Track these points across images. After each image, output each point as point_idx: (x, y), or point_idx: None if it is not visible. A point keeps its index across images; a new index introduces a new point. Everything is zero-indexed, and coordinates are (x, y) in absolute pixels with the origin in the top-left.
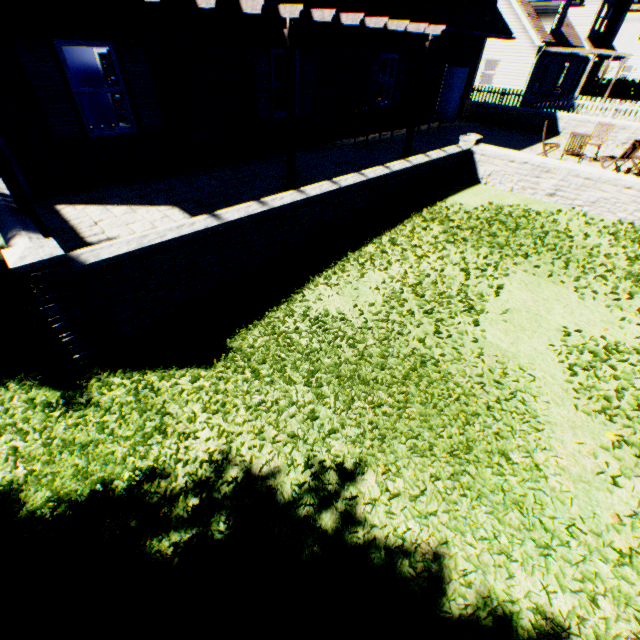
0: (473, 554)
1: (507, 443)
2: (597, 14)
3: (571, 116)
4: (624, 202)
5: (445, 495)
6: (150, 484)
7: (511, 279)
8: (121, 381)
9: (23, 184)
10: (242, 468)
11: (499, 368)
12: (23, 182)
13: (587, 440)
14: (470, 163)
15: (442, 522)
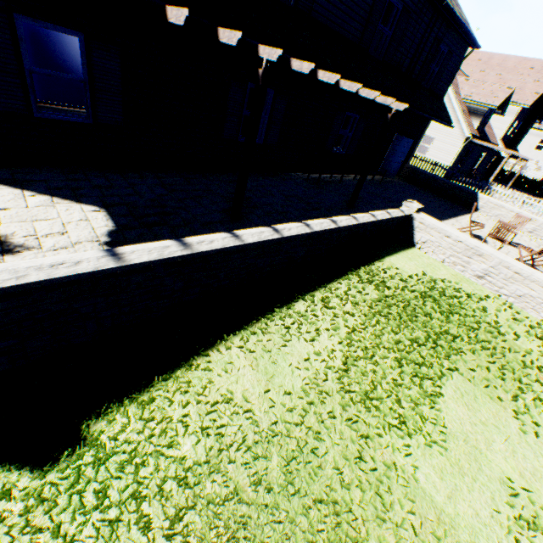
0: None
1: None
2: (511, 124)
3: (489, 199)
4: None
5: None
6: None
7: (446, 382)
8: None
9: None
10: None
11: None
12: None
13: None
14: (408, 226)
15: None
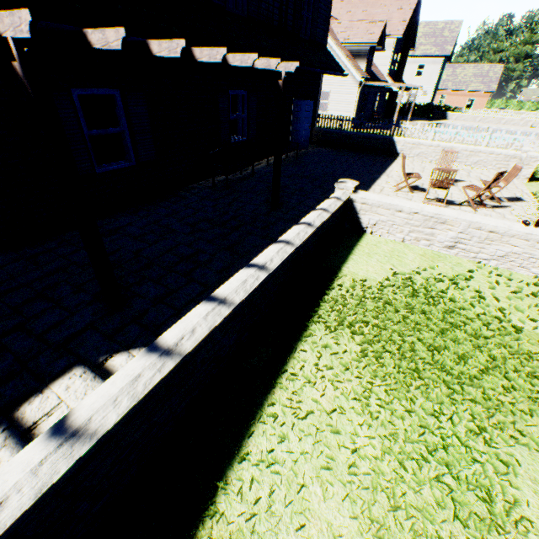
0: None
1: None
2: (392, 57)
3: (406, 139)
4: (538, 257)
5: None
6: None
7: (516, 478)
8: None
9: None
10: None
11: None
12: None
13: None
14: (350, 211)
15: None
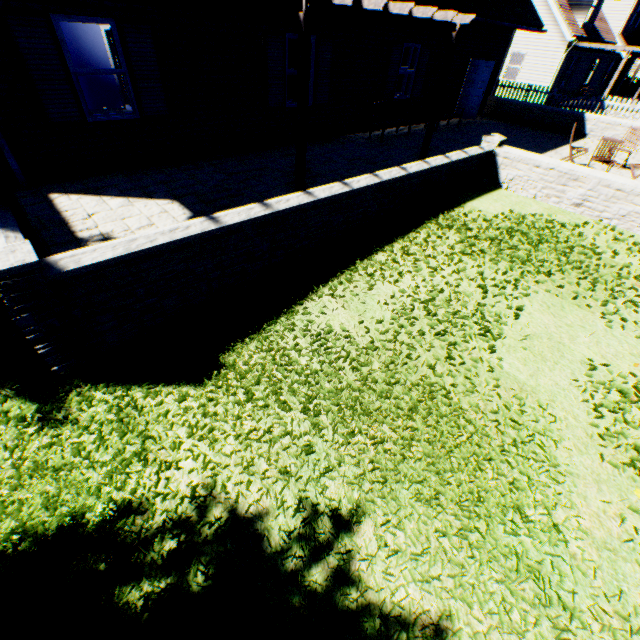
0: (480, 631)
1: (523, 496)
2: (633, 8)
3: (600, 118)
4: None
5: (451, 556)
6: (124, 521)
7: (532, 299)
8: (103, 396)
9: (16, 169)
10: (226, 508)
11: (516, 404)
12: (16, 167)
13: (613, 498)
14: (492, 166)
15: (446, 588)
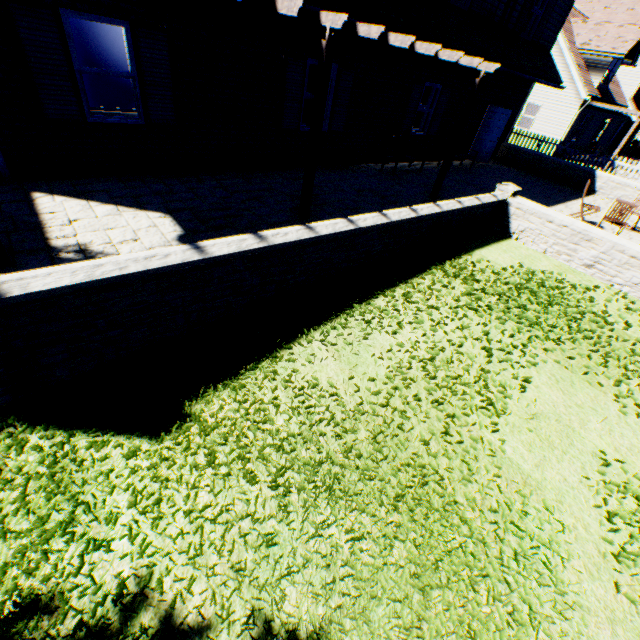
0: None
1: (523, 634)
2: None
3: (611, 177)
4: None
5: None
6: (25, 622)
7: (540, 370)
8: (39, 440)
9: (0, 162)
10: (158, 615)
11: (519, 502)
12: (0, 160)
13: None
14: (503, 214)
15: None
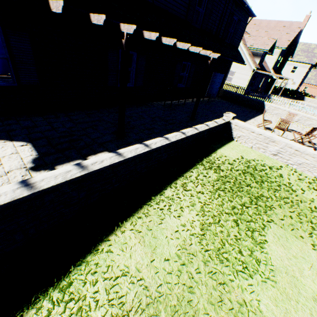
0: None
1: None
2: (276, 59)
3: (271, 104)
4: None
5: None
6: None
7: (267, 231)
8: None
9: None
10: None
11: None
12: None
13: None
14: (228, 128)
15: None
